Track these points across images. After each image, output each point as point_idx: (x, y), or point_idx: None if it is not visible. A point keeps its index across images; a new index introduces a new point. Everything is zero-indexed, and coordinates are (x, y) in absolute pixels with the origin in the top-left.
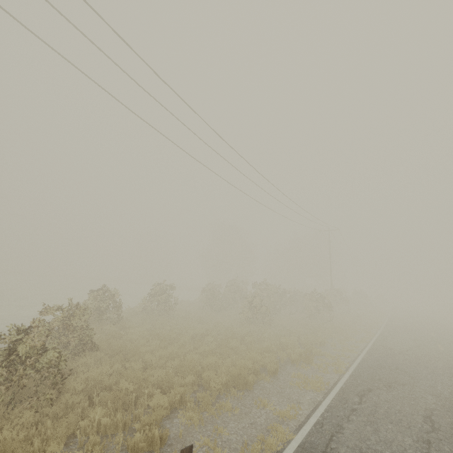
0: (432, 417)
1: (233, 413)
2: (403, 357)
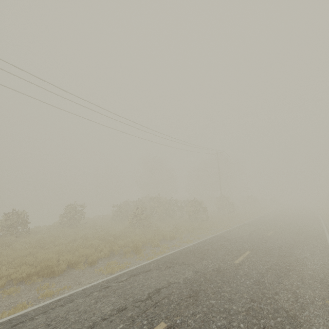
0: (163, 289)
1: (10, 295)
2: (222, 243)
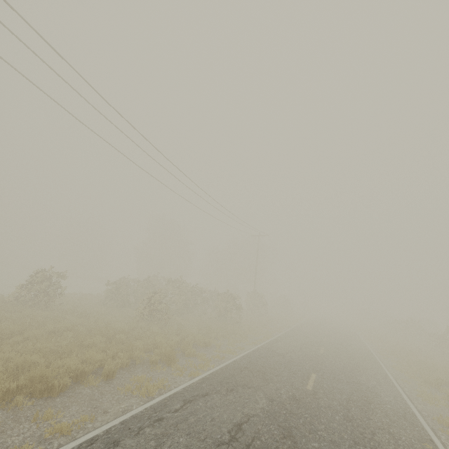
0: (243, 424)
1: None
2: (276, 359)
